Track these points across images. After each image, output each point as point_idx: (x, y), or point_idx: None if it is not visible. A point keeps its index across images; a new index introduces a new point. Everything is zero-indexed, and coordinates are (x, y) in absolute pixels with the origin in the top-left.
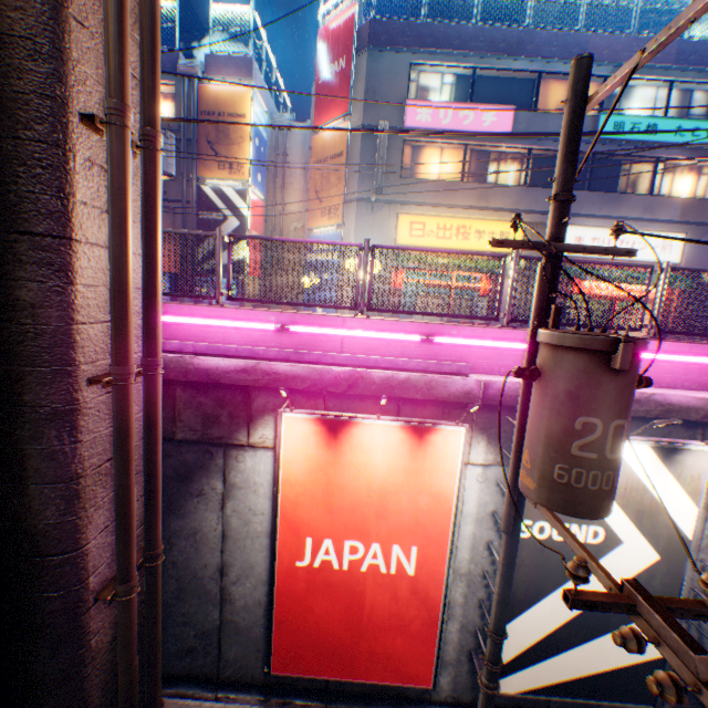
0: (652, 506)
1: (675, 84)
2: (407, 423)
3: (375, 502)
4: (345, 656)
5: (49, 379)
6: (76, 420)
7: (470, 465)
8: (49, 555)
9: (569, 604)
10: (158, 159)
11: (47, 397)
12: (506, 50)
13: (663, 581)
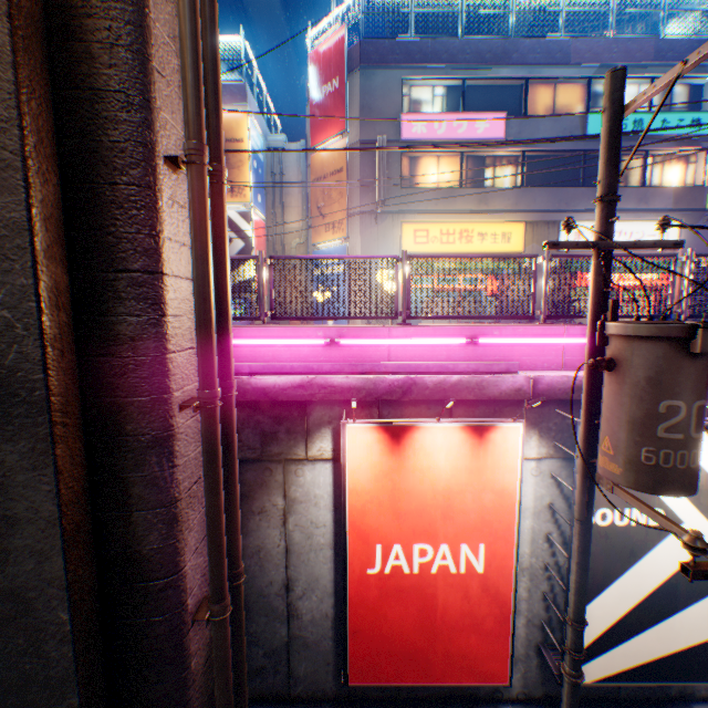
0: (707, 484)
1: (655, 80)
2: (466, 423)
3: (440, 504)
4: (421, 660)
5: (148, 408)
6: (172, 446)
7: (524, 460)
8: (153, 580)
9: (689, 576)
10: (224, 192)
11: (147, 425)
12: (492, 60)
13: None
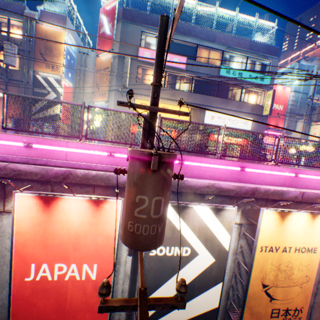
0: (211, 236)
1: (249, 58)
2: (91, 198)
3: (73, 241)
4: None
5: None
6: None
7: None
8: None
9: (98, 310)
10: None
11: None
12: (183, 32)
13: (217, 271)
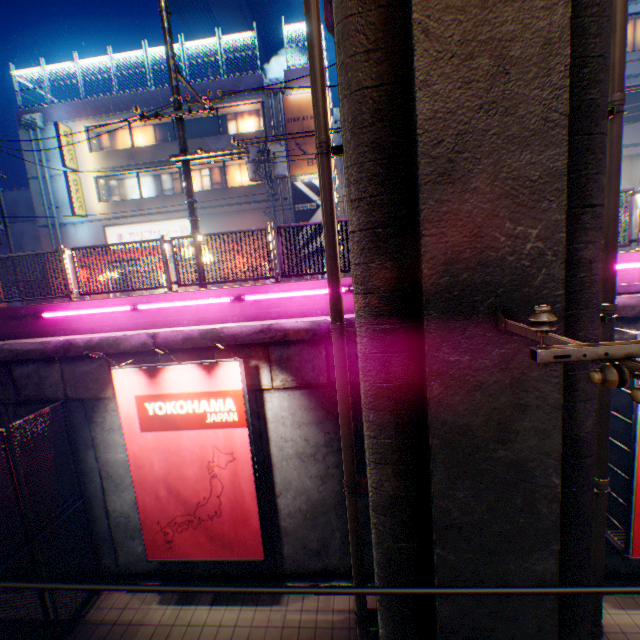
0: None
1: None
2: None
3: None
4: None
5: (592, 318)
6: None
7: None
8: (583, 457)
9: None
10: None
11: (590, 332)
12: None
13: None
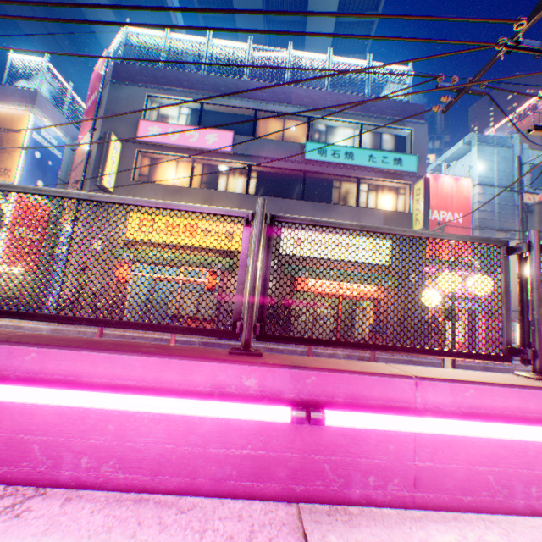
0: None
1: (366, 127)
2: None
3: None
4: None
5: None
6: None
7: None
8: None
9: None
10: None
11: None
12: (227, 92)
13: None
